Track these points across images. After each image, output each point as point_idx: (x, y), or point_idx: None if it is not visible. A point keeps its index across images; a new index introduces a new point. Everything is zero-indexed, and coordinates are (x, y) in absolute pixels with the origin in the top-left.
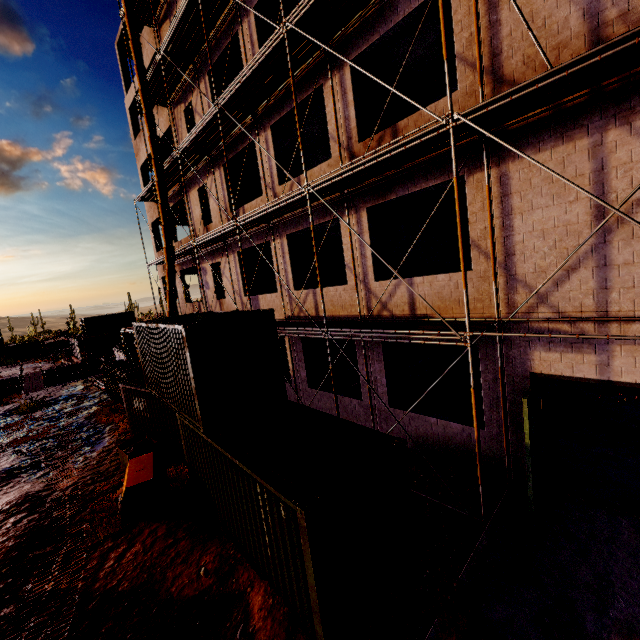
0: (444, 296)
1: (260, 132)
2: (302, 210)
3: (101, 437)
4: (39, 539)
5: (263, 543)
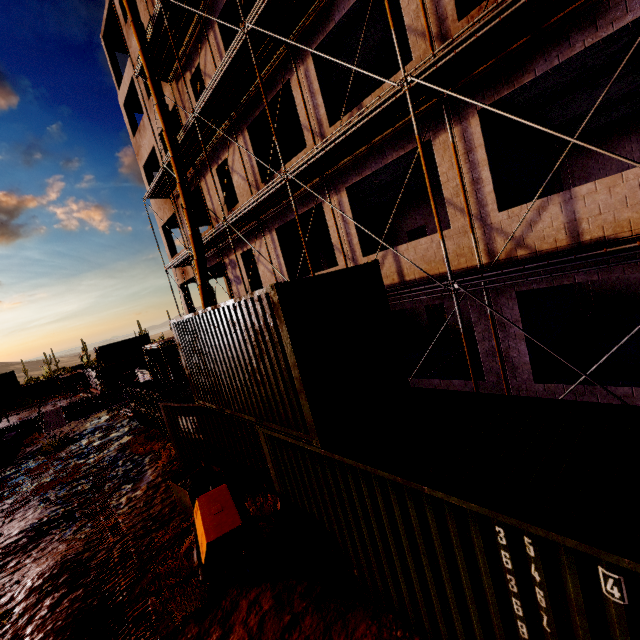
0: (639, 200)
1: (296, 66)
2: (371, 145)
3: (141, 471)
4: (89, 632)
5: (505, 634)
